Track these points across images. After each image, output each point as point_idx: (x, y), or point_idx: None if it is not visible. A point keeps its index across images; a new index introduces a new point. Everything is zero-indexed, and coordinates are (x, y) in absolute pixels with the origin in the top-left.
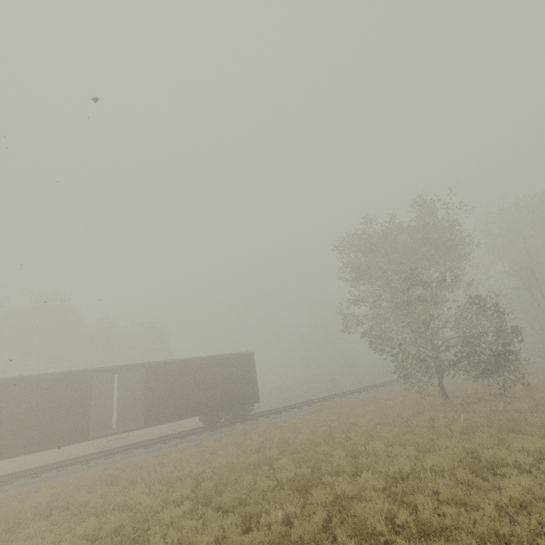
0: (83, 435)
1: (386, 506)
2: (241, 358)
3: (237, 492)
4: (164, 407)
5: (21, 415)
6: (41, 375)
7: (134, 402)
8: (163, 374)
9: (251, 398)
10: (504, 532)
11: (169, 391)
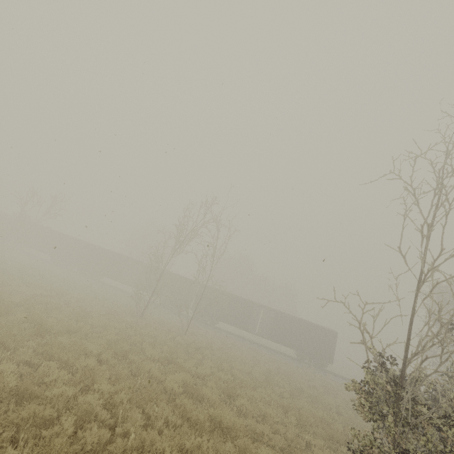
0: (245, 328)
1: (334, 404)
2: (328, 332)
3: (290, 375)
4: (278, 335)
5: (229, 309)
6: (238, 296)
7: (267, 326)
8: (282, 319)
9: (327, 358)
10: (356, 421)
11: (283, 329)
